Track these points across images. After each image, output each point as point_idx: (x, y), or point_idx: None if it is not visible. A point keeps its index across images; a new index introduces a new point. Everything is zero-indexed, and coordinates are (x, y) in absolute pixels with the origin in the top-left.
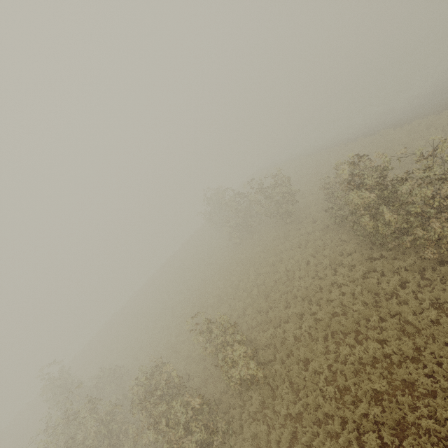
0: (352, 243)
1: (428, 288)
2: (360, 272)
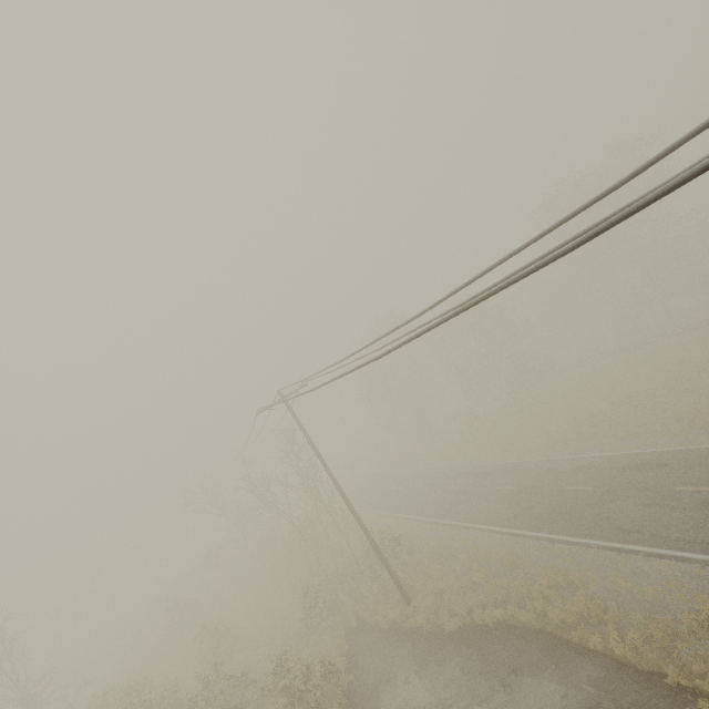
0: None
1: None
2: None
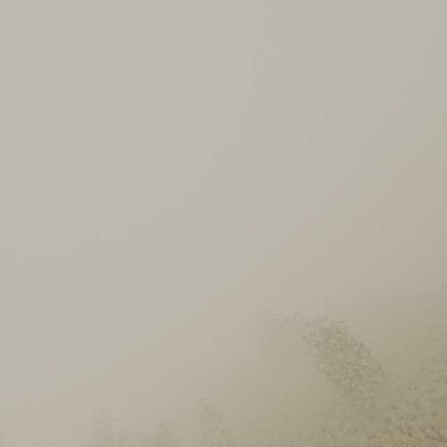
0: (333, 388)
1: (354, 435)
2: (323, 410)
